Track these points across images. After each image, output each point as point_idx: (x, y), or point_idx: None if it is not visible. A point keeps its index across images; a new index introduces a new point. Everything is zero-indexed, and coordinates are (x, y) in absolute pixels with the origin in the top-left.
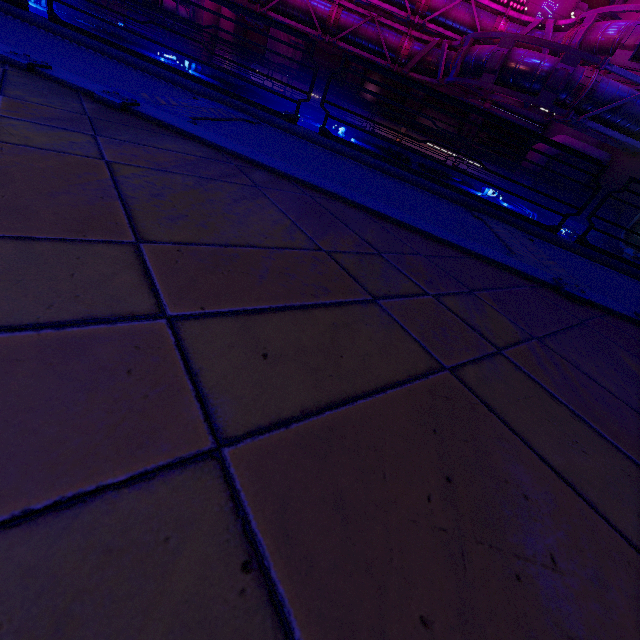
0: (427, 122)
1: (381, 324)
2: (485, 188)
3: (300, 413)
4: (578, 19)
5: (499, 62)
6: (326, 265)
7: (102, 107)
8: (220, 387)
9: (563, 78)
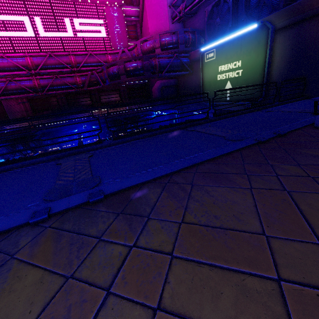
0: (106, 101)
1: (304, 196)
2: (152, 112)
3: None
4: (134, 45)
5: (123, 70)
6: (264, 192)
7: (103, 204)
8: None
9: (148, 65)
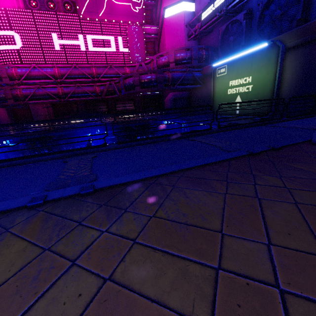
0: (121, 109)
1: (272, 204)
2: (162, 121)
3: (315, 239)
4: (151, 60)
5: (138, 82)
6: (236, 198)
7: (91, 197)
8: (304, 248)
9: (162, 78)
